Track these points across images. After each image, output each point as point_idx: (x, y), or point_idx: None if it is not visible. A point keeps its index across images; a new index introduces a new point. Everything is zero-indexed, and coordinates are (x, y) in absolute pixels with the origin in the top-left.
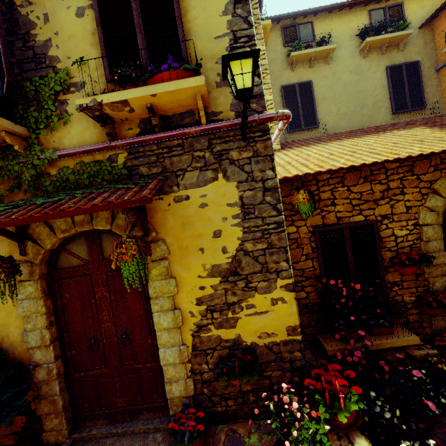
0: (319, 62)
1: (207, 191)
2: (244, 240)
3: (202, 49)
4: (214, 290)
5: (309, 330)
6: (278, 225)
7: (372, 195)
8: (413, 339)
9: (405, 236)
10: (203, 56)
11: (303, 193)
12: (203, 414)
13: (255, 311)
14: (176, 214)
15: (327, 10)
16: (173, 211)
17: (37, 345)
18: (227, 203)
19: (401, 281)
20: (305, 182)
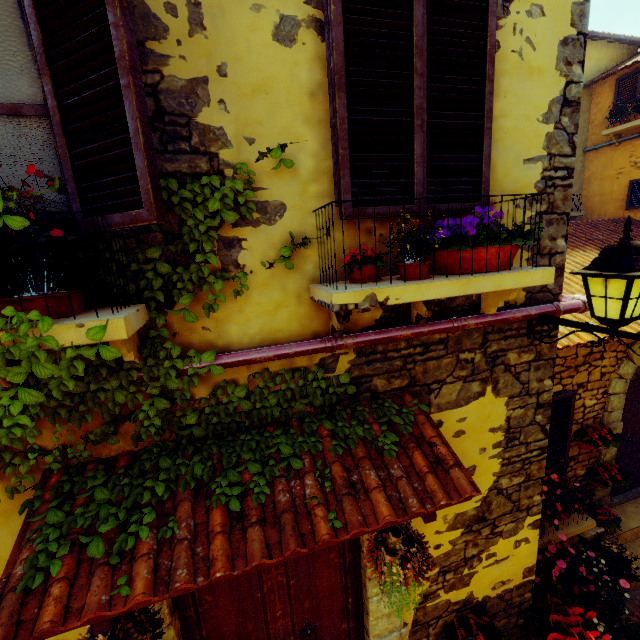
0: None
1: (467, 412)
2: (501, 475)
3: (502, 176)
4: (453, 545)
5: None
6: (542, 451)
7: (575, 360)
8: (591, 524)
9: (593, 406)
10: (502, 191)
11: None
12: None
13: (495, 560)
14: None
15: None
16: None
17: None
18: (490, 428)
19: (578, 455)
20: None
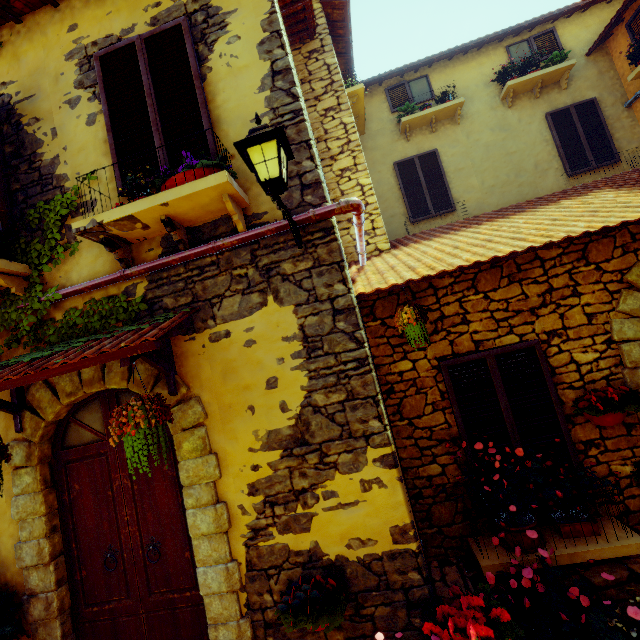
0: (444, 124)
1: (253, 322)
2: (312, 390)
3: (236, 137)
4: (274, 470)
5: (454, 530)
6: (360, 363)
7: (526, 302)
8: (636, 543)
9: (595, 362)
10: None
11: (408, 310)
12: None
13: (338, 503)
14: (214, 359)
15: (446, 57)
16: (209, 355)
17: (33, 563)
18: (283, 337)
19: (602, 439)
20: (417, 292)
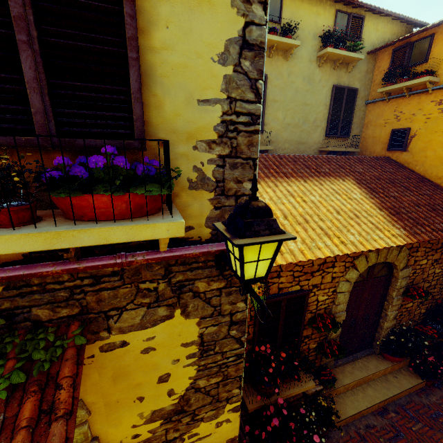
0: (279, 53)
1: (155, 332)
2: (198, 378)
3: (173, 115)
4: (153, 433)
5: None
6: (238, 357)
7: (311, 268)
8: (311, 385)
9: (324, 300)
10: (174, 130)
11: (259, 284)
12: None
13: (197, 438)
14: (103, 367)
15: None
16: (98, 363)
17: None
18: (182, 343)
19: (311, 334)
20: None
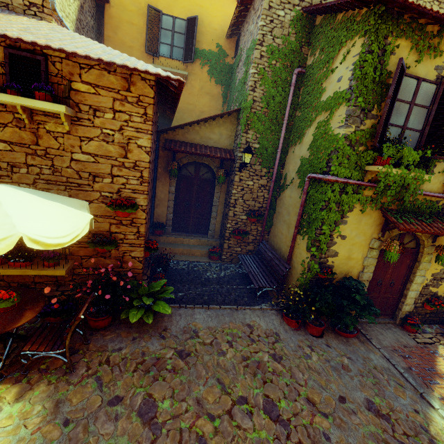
0: None
1: None
2: None
3: None
4: (440, 271)
5: None
6: None
7: None
8: None
9: None
10: None
11: None
12: (418, 319)
13: None
14: None
15: None
16: None
17: (365, 279)
18: None
19: None
20: None
